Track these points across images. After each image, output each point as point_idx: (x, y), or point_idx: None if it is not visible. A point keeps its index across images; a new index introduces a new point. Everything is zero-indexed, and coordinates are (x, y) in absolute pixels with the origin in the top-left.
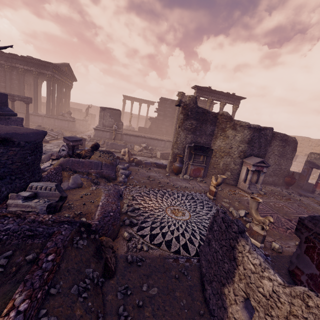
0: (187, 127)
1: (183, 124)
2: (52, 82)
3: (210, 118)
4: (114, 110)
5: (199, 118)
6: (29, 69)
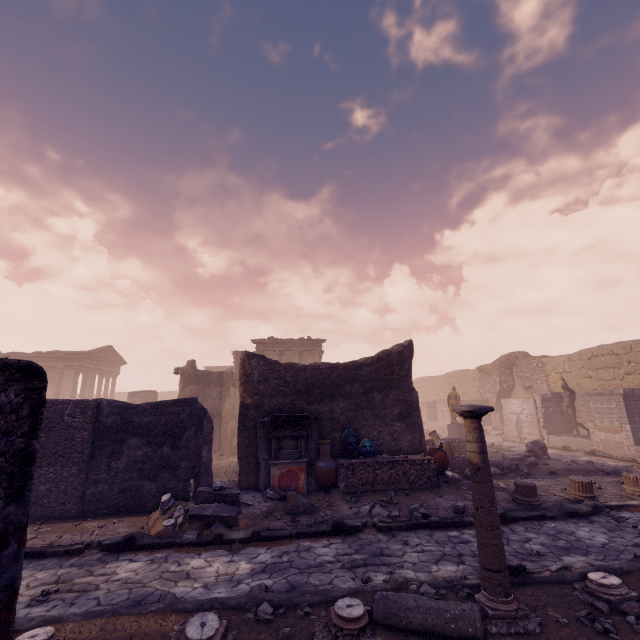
0: (187, 395)
1: (183, 393)
2: (83, 373)
3: (214, 379)
4: (147, 392)
5: (200, 382)
6: (54, 365)
